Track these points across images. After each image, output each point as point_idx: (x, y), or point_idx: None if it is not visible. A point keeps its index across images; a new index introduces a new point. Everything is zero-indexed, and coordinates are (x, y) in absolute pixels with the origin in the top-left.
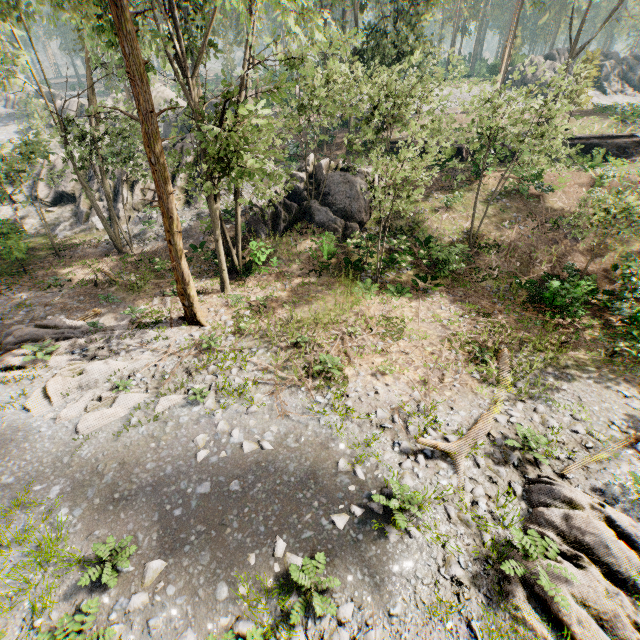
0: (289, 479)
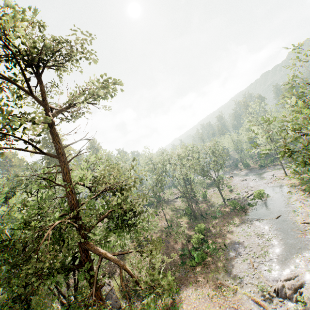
0: None
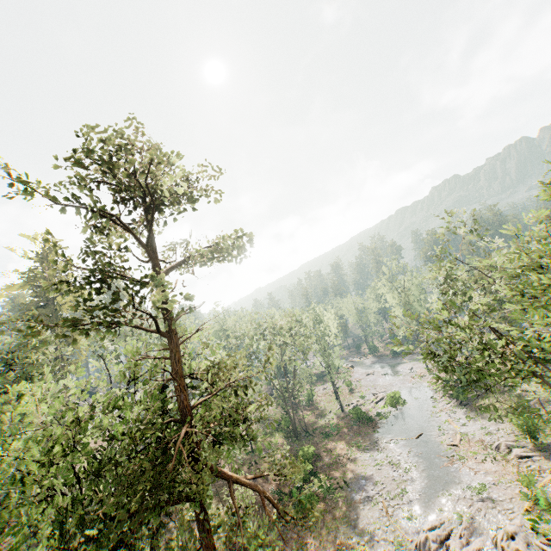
0: None
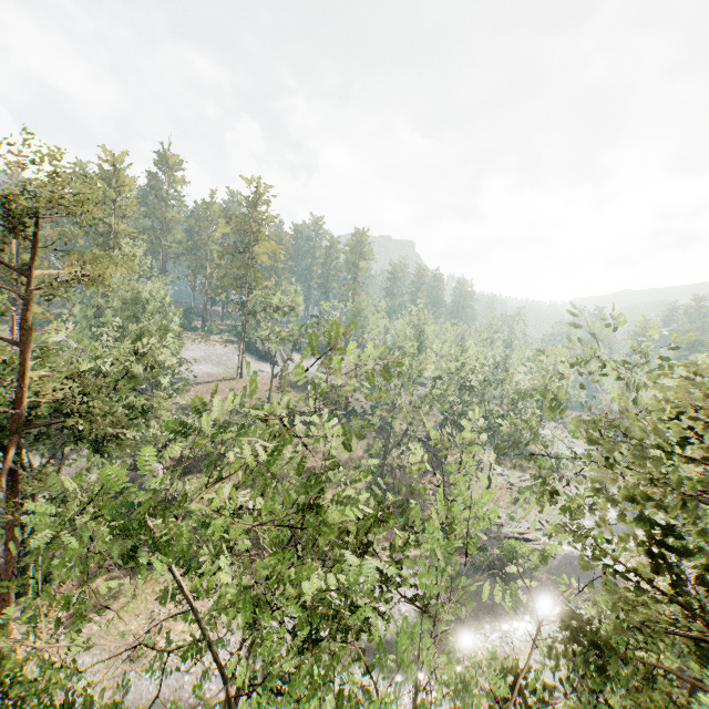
0: None
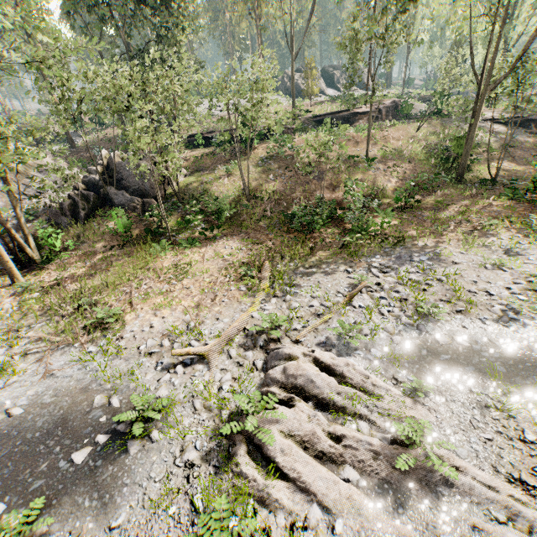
0: (33, 436)
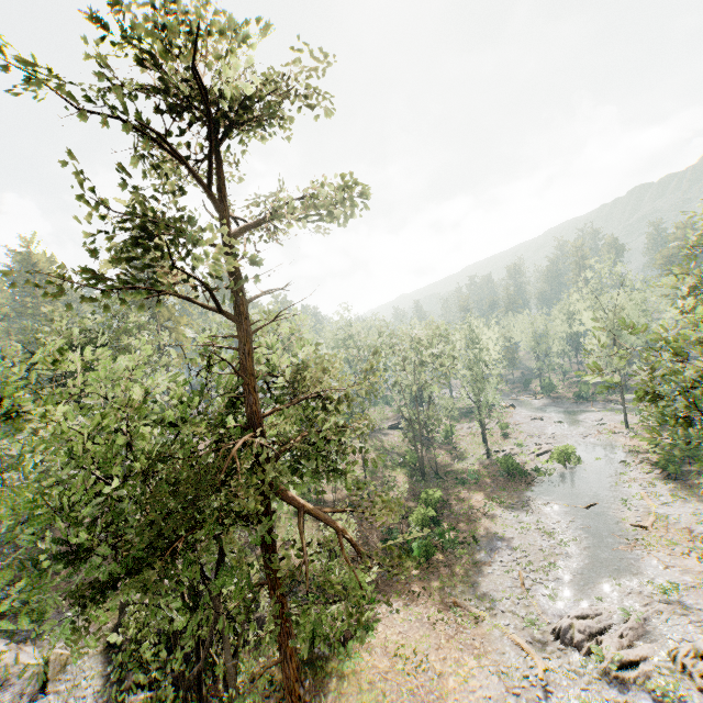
0: None
